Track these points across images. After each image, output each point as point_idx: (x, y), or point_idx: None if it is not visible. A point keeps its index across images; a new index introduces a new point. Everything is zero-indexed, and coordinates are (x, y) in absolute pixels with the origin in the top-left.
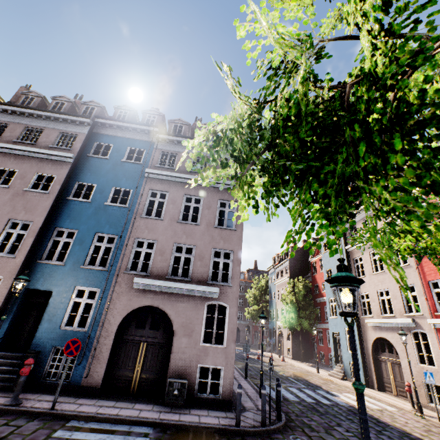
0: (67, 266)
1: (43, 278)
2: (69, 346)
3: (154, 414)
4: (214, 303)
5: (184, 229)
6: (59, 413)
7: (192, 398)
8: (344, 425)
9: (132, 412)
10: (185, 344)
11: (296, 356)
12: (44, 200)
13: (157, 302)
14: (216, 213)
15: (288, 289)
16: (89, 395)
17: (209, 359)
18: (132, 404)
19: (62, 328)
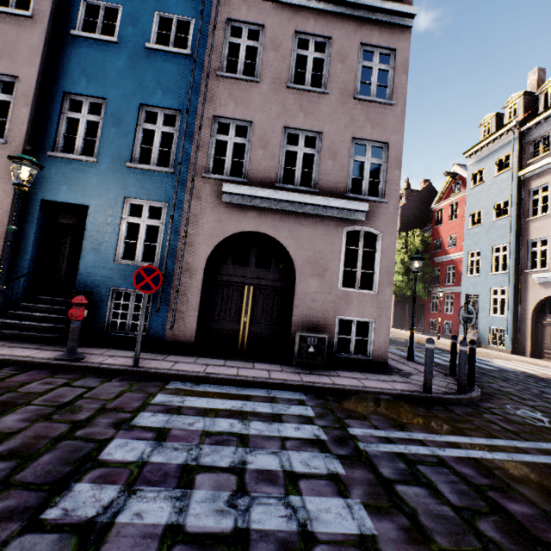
0: (101, 164)
1: (66, 184)
2: (140, 278)
3: (291, 375)
4: (357, 229)
5: (300, 101)
6: (148, 372)
7: (331, 358)
8: (550, 393)
9: (258, 373)
10: (314, 289)
11: (397, 324)
12: (26, 32)
13: (264, 225)
14: (357, 72)
15: (397, 246)
16: (181, 352)
17: (352, 310)
18: (249, 364)
19: (119, 263)
